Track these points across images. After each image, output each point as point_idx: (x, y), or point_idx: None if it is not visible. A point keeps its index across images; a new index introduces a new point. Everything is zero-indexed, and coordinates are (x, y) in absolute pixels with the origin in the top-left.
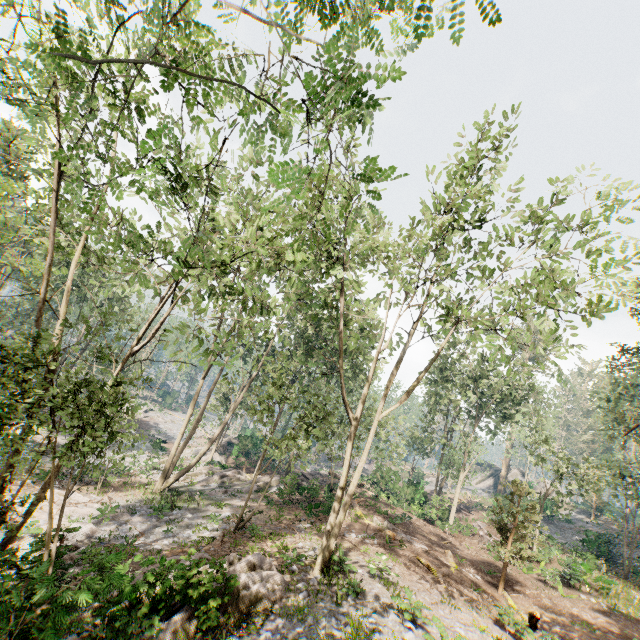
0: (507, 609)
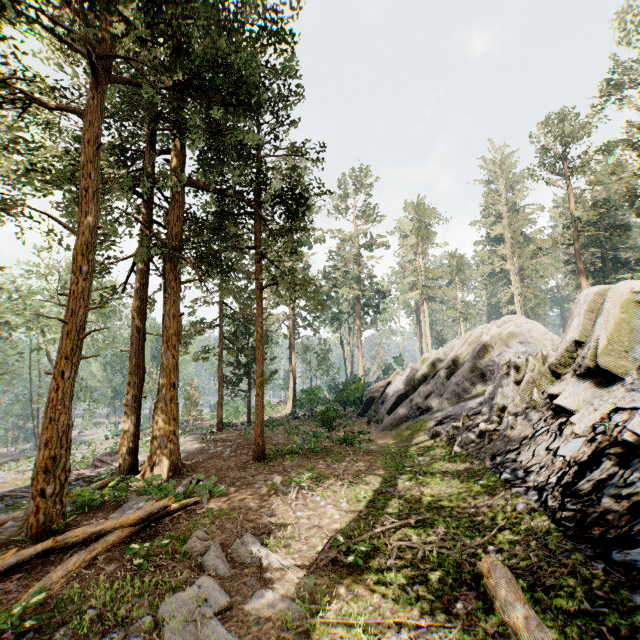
0: (143, 435)
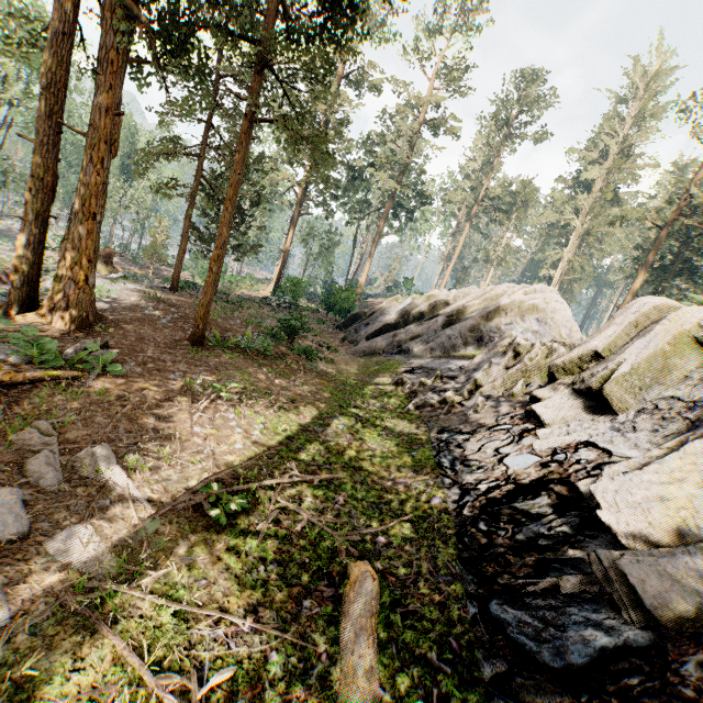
0: None
